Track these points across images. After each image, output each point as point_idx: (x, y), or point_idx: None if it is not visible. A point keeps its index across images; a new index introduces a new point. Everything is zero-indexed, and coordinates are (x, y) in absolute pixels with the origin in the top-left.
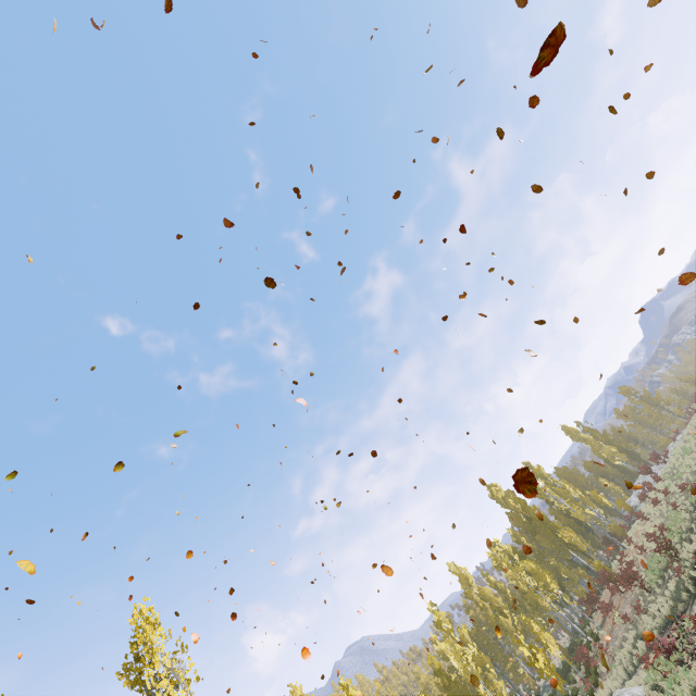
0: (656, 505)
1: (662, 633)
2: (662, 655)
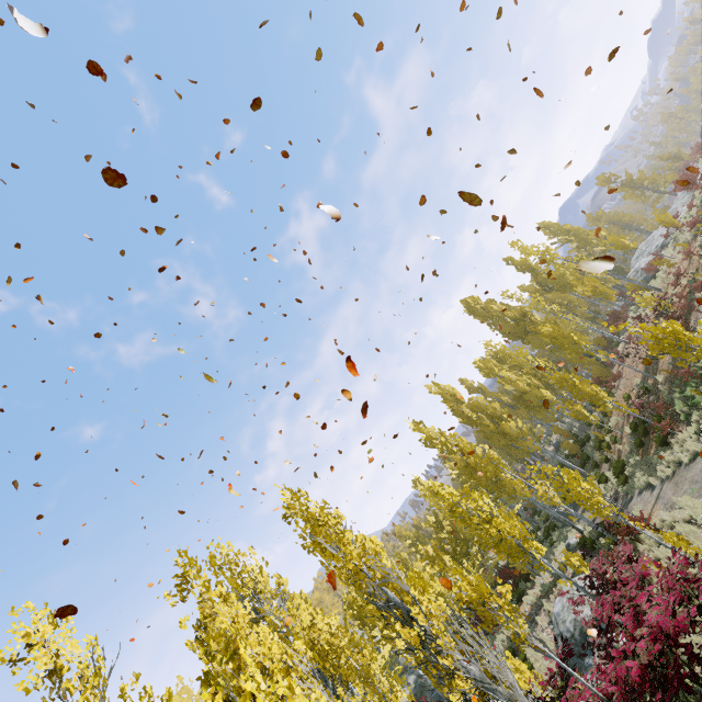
0: None
1: None
2: None
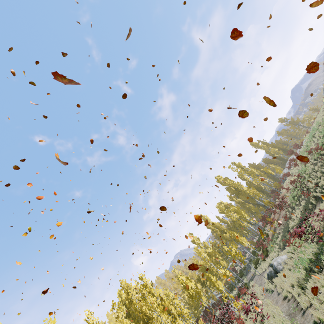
0: (295, 166)
1: (298, 227)
2: (297, 238)
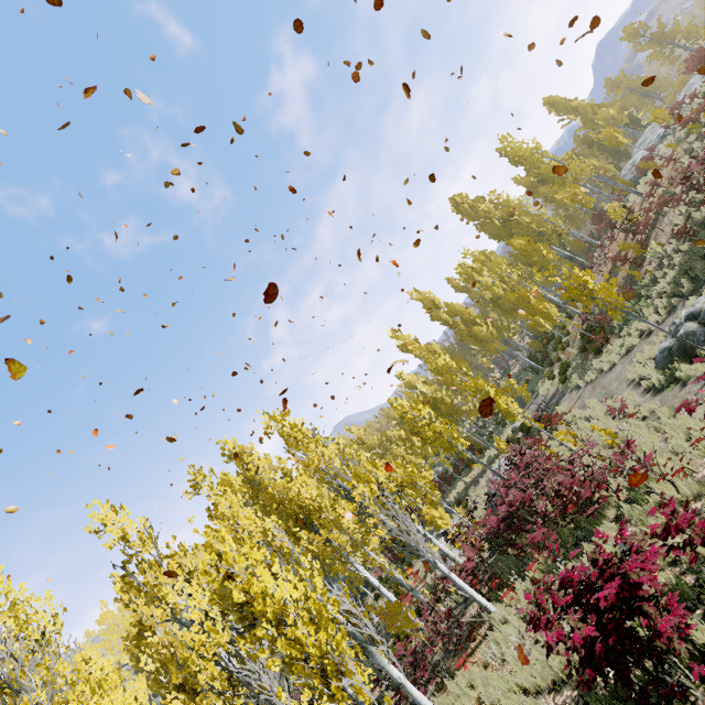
0: None
1: None
2: None
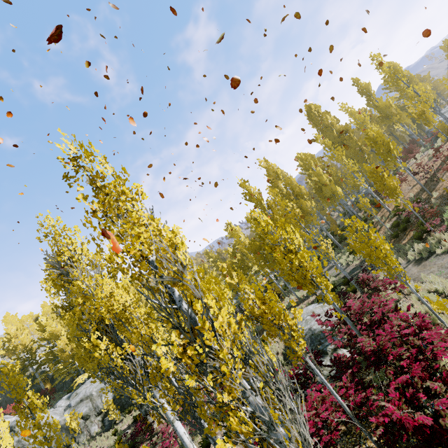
0: None
1: None
2: None
